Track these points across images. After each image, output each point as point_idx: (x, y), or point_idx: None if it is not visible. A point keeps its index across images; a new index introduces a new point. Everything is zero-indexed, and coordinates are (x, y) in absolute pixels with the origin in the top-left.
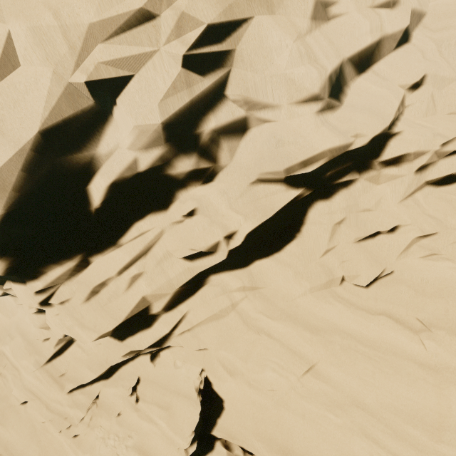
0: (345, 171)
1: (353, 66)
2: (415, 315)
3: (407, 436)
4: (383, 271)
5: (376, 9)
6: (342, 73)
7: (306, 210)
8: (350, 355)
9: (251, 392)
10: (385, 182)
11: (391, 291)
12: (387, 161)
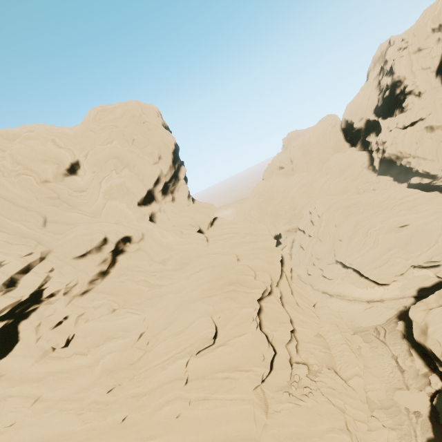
0: (30, 306)
1: (20, 274)
2: (84, 347)
3: (78, 398)
4: (70, 336)
5: (24, 257)
6: (14, 278)
7: (17, 327)
8: (58, 381)
9: (3, 436)
10: (56, 302)
11: (76, 343)
12: (49, 296)
